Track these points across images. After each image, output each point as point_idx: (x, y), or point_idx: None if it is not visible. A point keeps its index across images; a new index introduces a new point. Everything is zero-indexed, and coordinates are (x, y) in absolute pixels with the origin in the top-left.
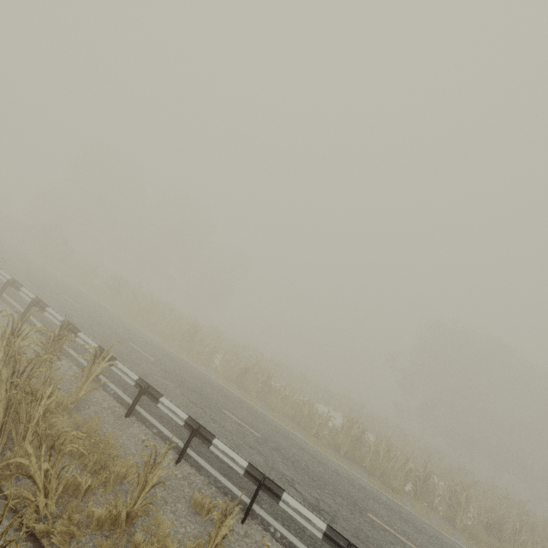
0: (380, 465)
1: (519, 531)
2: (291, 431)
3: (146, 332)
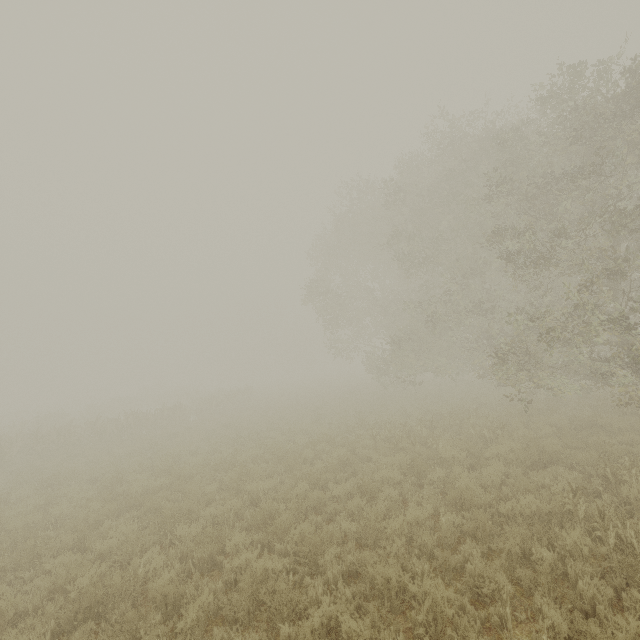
0: None
1: None
2: None
3: None
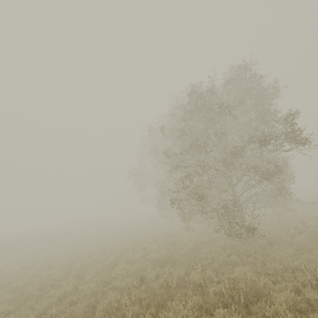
0: None
1: None
2: None
3: None
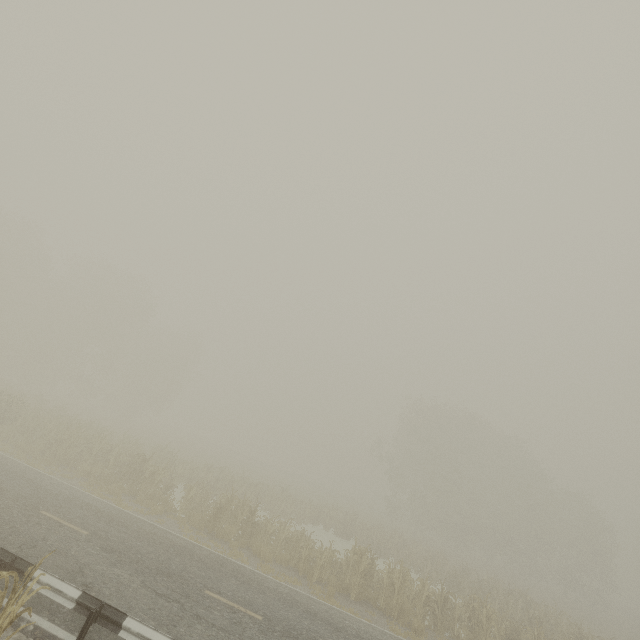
0: (397, 601)
1: (538, 638)
2: (293, 589)
3: (63, 479)
